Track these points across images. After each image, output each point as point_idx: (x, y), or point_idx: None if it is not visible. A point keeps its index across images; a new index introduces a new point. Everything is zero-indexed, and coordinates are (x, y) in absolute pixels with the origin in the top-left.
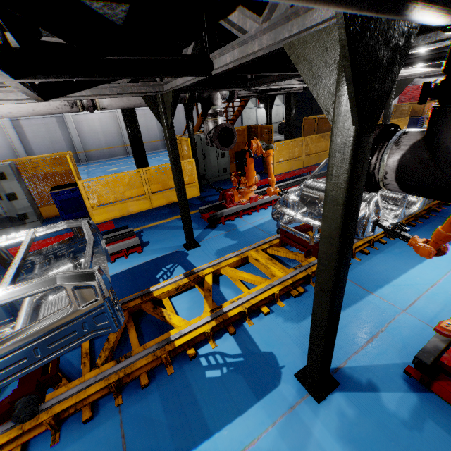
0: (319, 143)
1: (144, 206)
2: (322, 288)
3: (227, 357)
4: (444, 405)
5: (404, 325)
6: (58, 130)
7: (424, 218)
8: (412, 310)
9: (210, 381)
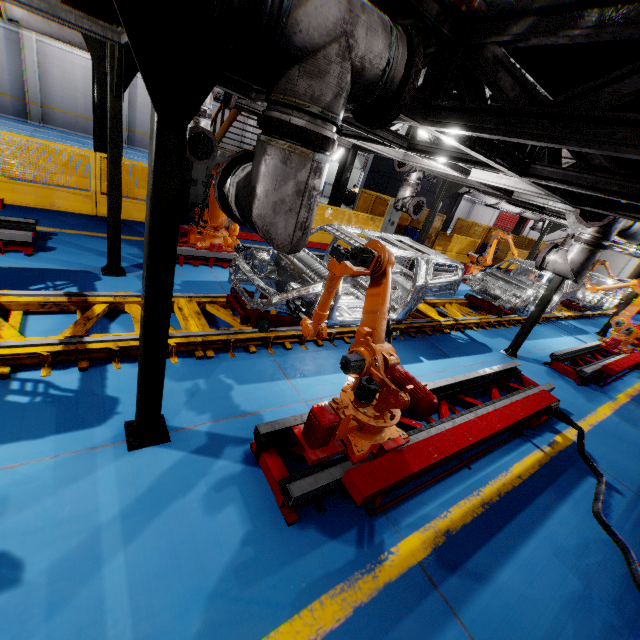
0: (366, 226)
1: (82, 207)
2: (142, 301)
3: (55, 389)
4: (263, 479)
5: (293, 412)
6: (4, 51)
7: (410, 336)
8: (314, 403)
9: (8, 404)
